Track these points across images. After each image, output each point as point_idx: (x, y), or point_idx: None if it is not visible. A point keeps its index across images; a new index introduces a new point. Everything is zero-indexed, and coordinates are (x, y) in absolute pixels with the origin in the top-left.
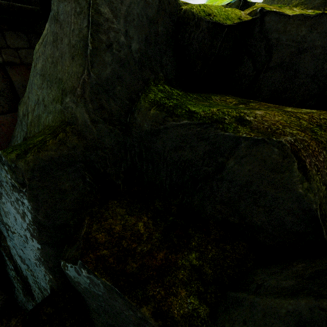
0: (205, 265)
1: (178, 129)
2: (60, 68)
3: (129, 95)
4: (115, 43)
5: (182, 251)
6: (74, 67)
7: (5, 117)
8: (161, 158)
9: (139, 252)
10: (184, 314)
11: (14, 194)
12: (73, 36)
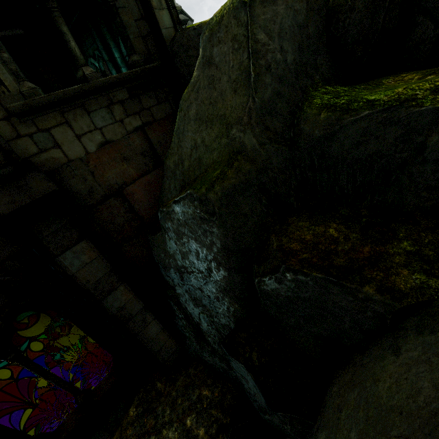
0: (423, 249)
1: (357, 123)
2: (221, 105)
3: (289, 109)
4: (273, 63)
5: (389, 242)
6: (238, 99)
7: (151, 175)
8: (339, 161)
9: (340, 250)
10: (412, 287)
11: (202, 227)
12: (233, 72)
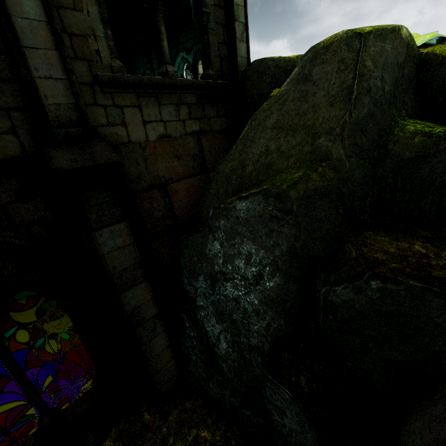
0: None
1: None
2: (310, 116)
3: (377, 131)
4: (373, 88)
5: None
6: (333, 112)
7: (195, 179)
8: (426, 183)
9: (435, 264)
10: None
11: (269, 226)
12: (333, 88)
